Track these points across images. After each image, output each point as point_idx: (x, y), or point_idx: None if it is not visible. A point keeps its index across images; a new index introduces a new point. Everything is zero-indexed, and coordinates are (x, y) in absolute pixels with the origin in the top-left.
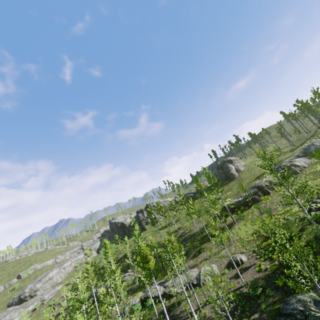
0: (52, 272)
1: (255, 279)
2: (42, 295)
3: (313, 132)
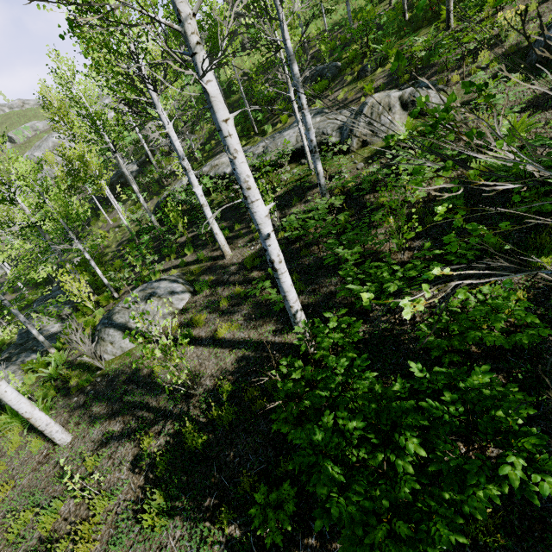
0: (57, 135)
1: None
2: (51, 171)
3: None
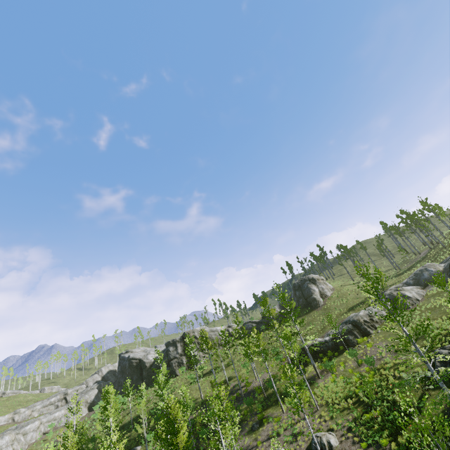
0: (2, 440)
1: None
2: None
3: (424, 254)
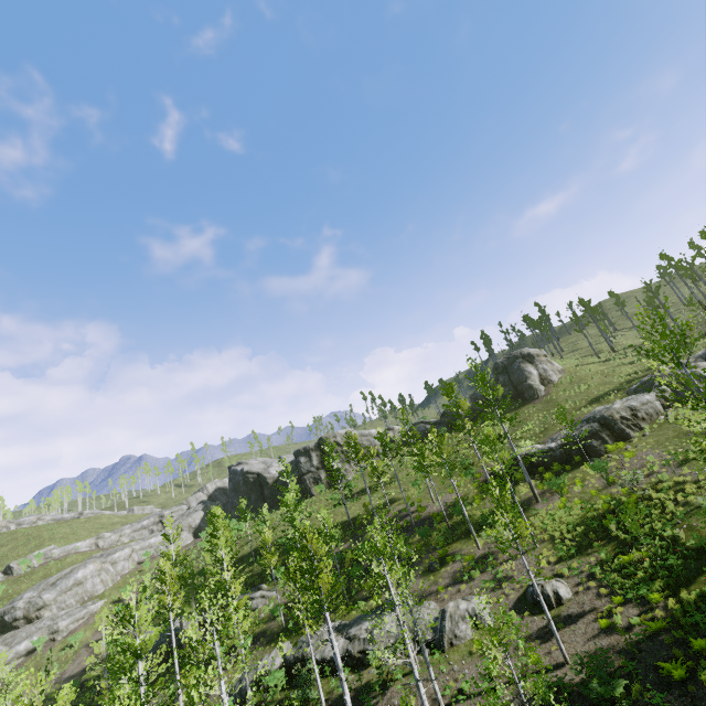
0: (85, 569)
1: (601, 650)
2: (54, 620)
3: None
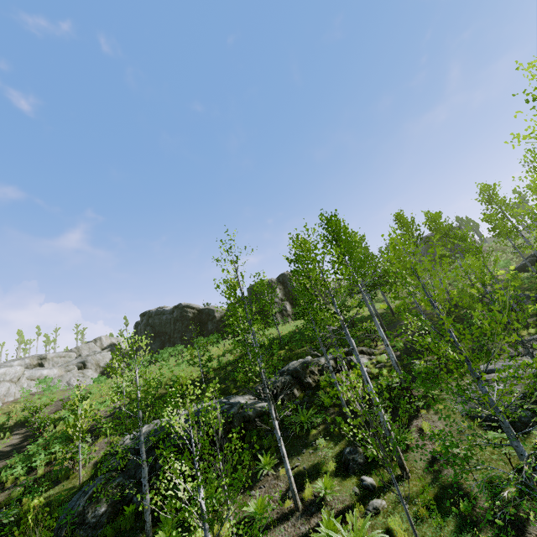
0: None
1: None
2: None
3: None
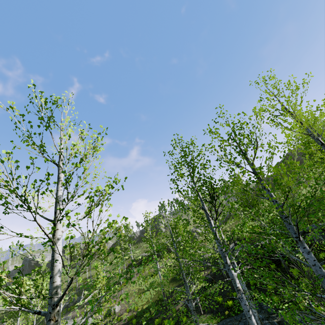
0: None
1: None
2: None
3: None
